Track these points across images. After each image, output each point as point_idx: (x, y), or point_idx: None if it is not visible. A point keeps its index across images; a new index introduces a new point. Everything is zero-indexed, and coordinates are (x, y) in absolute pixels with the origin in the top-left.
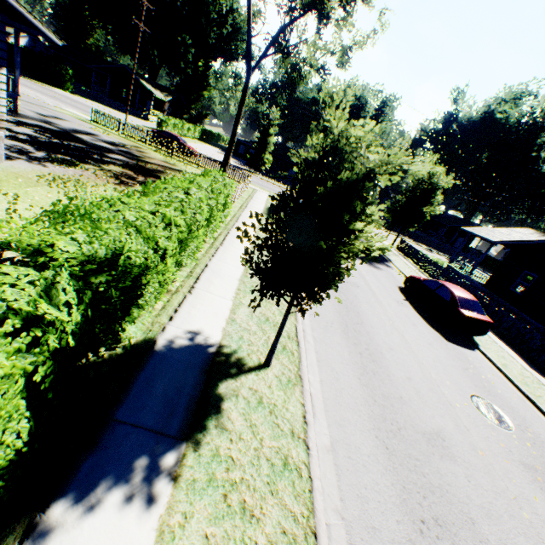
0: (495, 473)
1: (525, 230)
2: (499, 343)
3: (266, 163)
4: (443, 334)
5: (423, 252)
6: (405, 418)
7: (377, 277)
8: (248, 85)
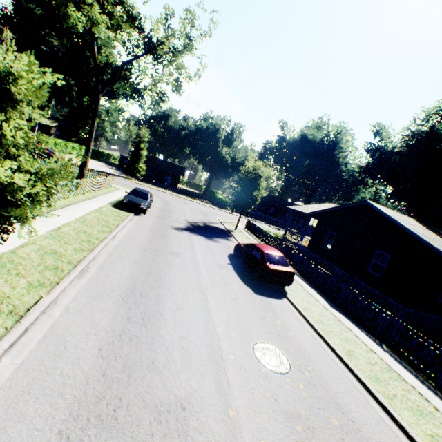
0: (240, 437)
1: (329, 204)
2: (309, 290)
3: (141, 170)
4: (255, 288)
5: (271, 230)
6: (139, 390)
7: (210, 247)
8: (98, 103)
